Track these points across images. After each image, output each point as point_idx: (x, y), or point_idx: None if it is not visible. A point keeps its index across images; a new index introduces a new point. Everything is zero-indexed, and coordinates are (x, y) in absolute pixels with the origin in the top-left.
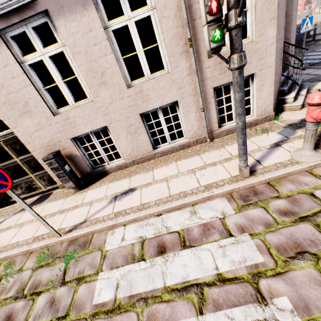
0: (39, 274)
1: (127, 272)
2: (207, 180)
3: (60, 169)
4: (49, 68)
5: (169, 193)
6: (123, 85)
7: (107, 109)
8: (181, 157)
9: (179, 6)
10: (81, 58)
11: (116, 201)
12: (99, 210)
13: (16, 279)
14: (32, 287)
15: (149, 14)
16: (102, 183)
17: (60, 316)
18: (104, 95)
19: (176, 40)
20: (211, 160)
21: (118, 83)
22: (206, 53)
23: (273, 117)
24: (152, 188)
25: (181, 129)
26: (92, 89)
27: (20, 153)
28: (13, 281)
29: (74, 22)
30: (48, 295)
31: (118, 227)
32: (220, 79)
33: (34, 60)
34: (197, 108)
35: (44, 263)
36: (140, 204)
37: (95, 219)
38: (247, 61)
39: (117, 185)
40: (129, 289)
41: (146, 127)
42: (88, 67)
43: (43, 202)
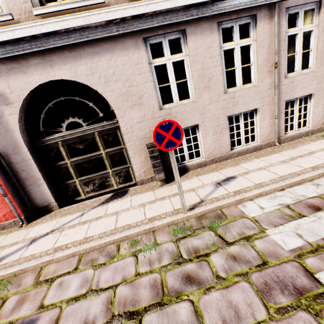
0: (187, 243)
1: (297, 226)
2: (308, 165)
3: (158, 158)
4: (169, 71)
5: (278, 175)
6: (221, 90)
7: (204, 109)
8: (259, 155)
9: (271, 41)
10: (197, 66)
11: (223, 185)
12: (210, 192)
13: (159, 251)
14: (190, 252)
15: (251, 43)
16: (188, 177)
17: (258, 264)
18: (205, 96)
19: (266, 62)
20: (294, 154)
21: (218, 88)
22: (284, 75)
23: (323, 129)
24: (254, 174)
25: (234, 142)
26: (197, 90)
27: (109, 145)
28: (156, 253)
29: (200, 40)
30: (221, 254)
31: (245, 202)
32: (291, 95)
33: (160, 63)
34: (271, 115)
35: (183, 235)
36: (255, 184)
37: (214, 198)
38: (309, 84)
39: (209, 177)
40: (315, 234)
41: (228, 129)
42: (199, 74)
43: (125, 196)
